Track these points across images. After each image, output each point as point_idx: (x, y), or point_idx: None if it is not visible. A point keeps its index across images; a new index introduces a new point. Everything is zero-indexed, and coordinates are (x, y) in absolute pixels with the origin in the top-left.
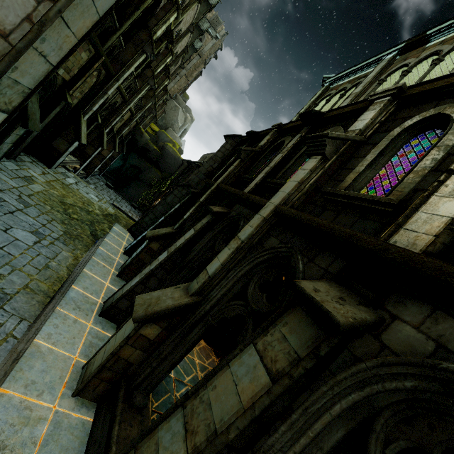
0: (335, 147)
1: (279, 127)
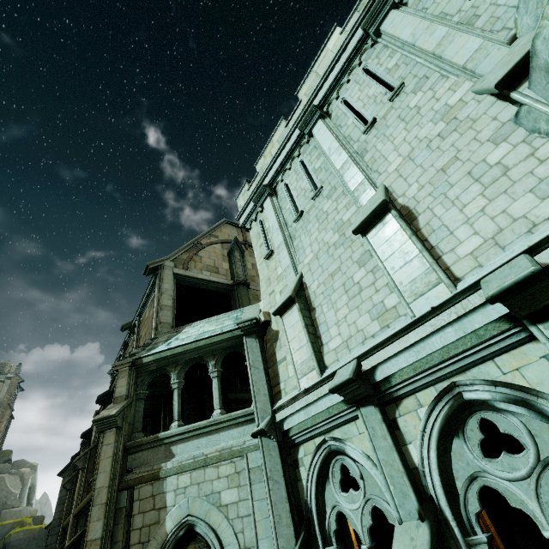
0: (83, 461)
1: (83, 443)
